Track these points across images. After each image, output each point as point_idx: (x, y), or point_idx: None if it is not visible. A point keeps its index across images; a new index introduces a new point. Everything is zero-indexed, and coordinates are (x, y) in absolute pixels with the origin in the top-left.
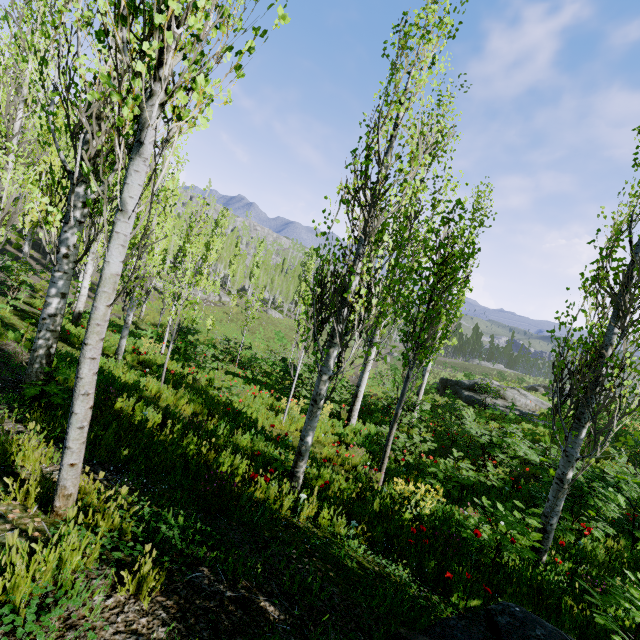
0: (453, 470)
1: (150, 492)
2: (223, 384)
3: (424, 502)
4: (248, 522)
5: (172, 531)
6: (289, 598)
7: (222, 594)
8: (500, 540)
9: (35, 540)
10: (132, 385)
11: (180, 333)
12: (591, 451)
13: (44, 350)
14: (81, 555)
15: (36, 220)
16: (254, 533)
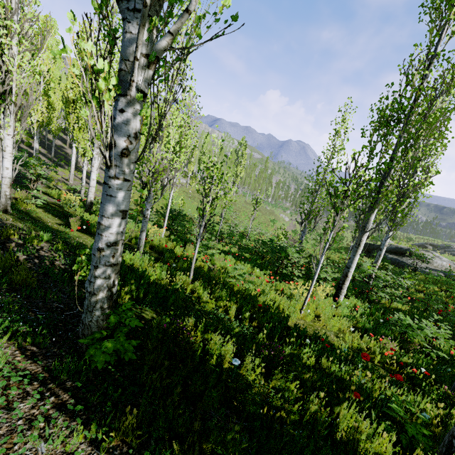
0: None
1: None
2: (224, 265)
3: None
4: None
5: None
6: None
7: None
8: None
9: None
10: (170, 288)
11: (172, 216)
12: None
13: (104, 291)
14: None
15: (41, 120)
16: None
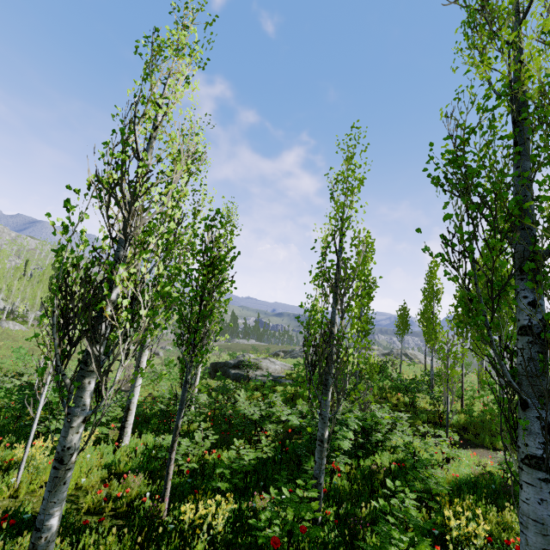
0: (237, 462)
1: None
2: None
3: (216, 519)
4: None
5: None
6: None
7: None
8: (292, 530)
9: None
10: None
11: None
12: (337, 409)
13: None
14: None
15: None
16: None
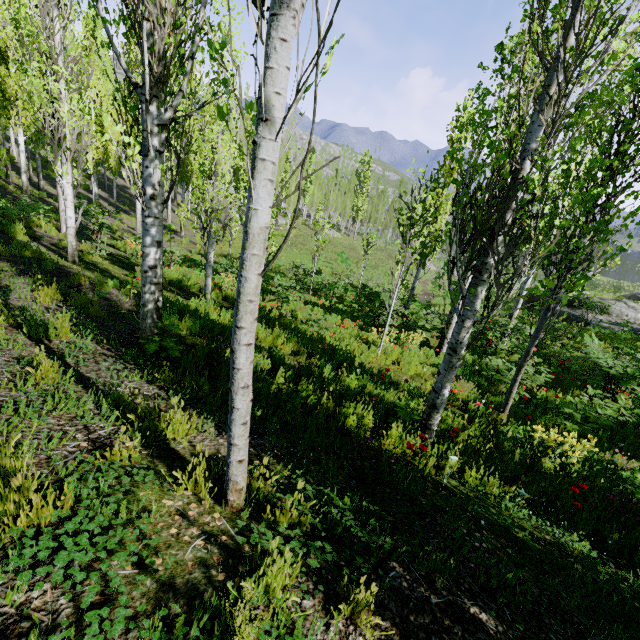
0: (591, 411)
1: (295, 457)
2: (306, 316)
3: (570, 452)
4: (398, 486)
5: (346, 517)
6: (491, 596)
7: (428, 601)
8: None
9: (226, 548)
10: (229, 327)
11: None
12: None
13: (152, 304)
14: (284, 576)
15: (97, 157)
16: (412, 502)
